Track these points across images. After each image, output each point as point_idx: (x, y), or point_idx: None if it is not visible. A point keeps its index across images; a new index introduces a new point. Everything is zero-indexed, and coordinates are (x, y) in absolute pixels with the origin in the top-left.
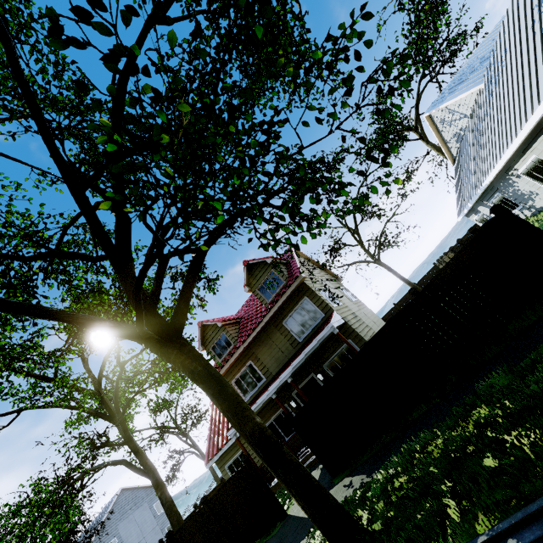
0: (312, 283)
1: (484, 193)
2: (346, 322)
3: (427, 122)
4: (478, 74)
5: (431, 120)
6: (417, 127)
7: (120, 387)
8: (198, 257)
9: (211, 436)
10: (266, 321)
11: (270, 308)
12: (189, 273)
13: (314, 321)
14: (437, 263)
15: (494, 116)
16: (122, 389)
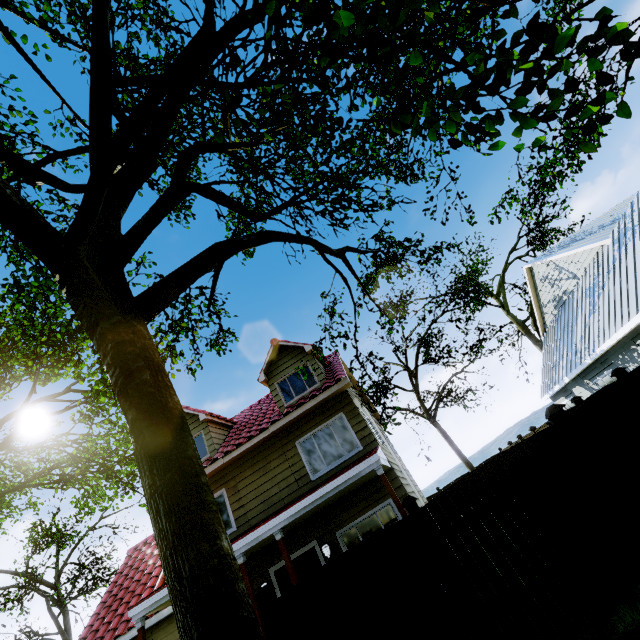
0: (355, 400)
1: (590, 368)
2: (393, 469)
3: (526, 275)
4: (600, 234)
5: (531, 274)
6: (498, 294)
7: (3, 472)
8: (230, 241)
9: (100, 614)
10: (274, 430)
11: (285, 414)
12: (207, 251)
13: (344, 452)
14: (506, 448)
15: (627, 268)
16: (4, 480)
